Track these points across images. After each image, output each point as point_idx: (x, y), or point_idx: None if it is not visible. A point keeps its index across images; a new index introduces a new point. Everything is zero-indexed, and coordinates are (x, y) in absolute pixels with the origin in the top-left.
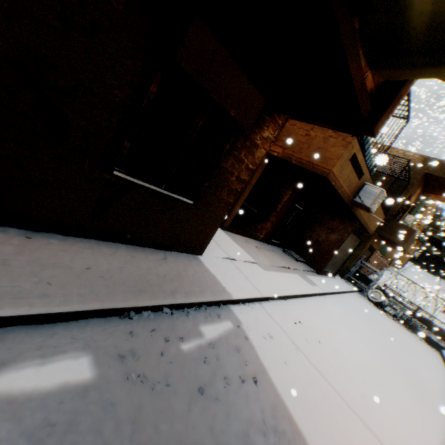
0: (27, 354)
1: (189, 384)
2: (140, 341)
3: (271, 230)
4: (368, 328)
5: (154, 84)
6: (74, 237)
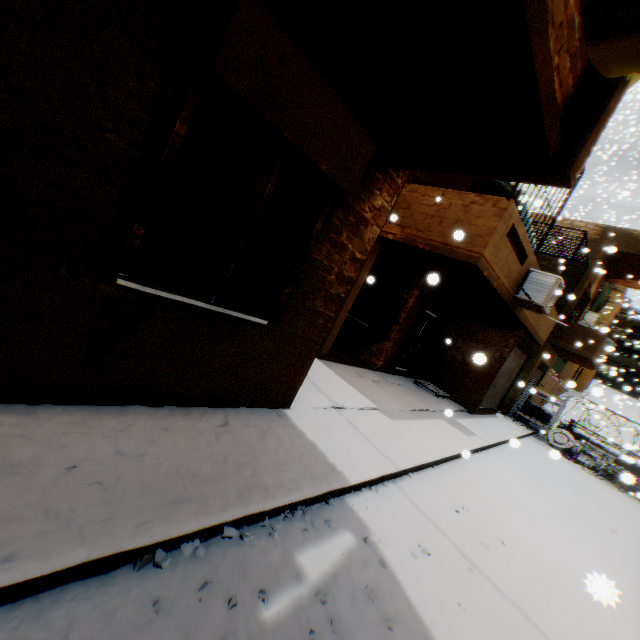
0: None
1: None
2: (174, 620)
3: (393, 352)
4: (565, 498)
5: (181, 120)
6: (52, 405)
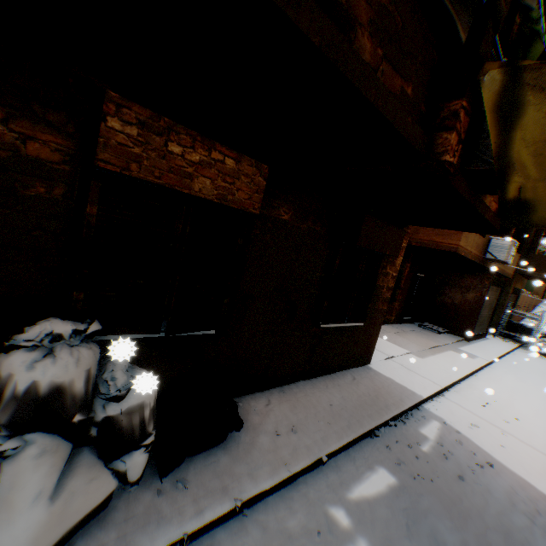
0: (356, 472)
1: (449, 475)
2: (397, 451)
3: (400, 308)
4: None
5: (337, 258)
6: (298, 382)
